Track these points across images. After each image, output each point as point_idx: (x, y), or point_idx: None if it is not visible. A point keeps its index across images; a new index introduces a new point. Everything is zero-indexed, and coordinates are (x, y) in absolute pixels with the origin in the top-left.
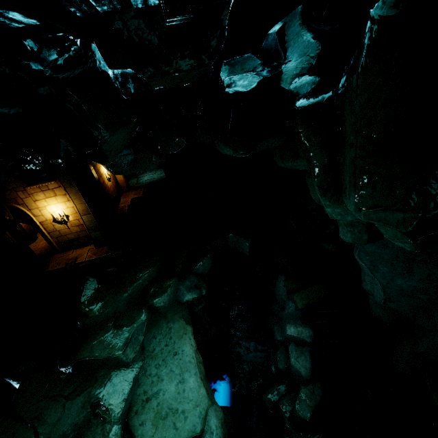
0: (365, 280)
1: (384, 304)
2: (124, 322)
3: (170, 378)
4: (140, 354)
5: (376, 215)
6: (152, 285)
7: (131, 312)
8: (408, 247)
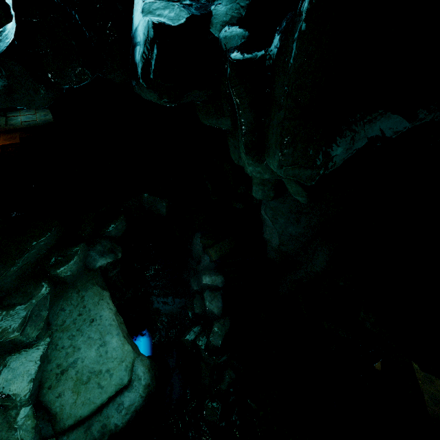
0: (266, 231)
1: (278, 248)
2: (17, 300)
3: (89, 345)
4: (46, 330)
5: (293, 172)
6: (53, 254)
7: (24, 288)
8: (303, 200)
